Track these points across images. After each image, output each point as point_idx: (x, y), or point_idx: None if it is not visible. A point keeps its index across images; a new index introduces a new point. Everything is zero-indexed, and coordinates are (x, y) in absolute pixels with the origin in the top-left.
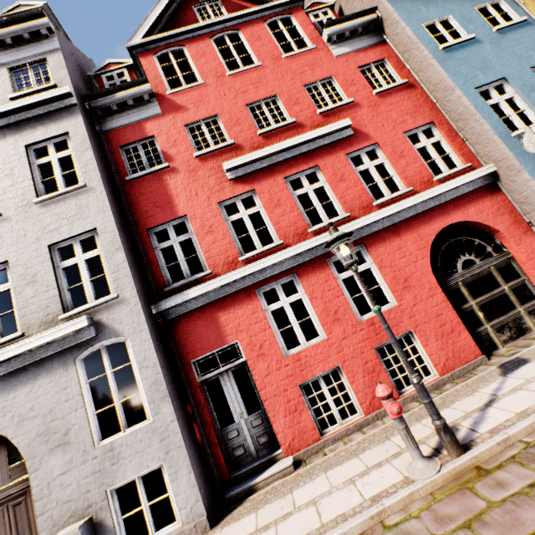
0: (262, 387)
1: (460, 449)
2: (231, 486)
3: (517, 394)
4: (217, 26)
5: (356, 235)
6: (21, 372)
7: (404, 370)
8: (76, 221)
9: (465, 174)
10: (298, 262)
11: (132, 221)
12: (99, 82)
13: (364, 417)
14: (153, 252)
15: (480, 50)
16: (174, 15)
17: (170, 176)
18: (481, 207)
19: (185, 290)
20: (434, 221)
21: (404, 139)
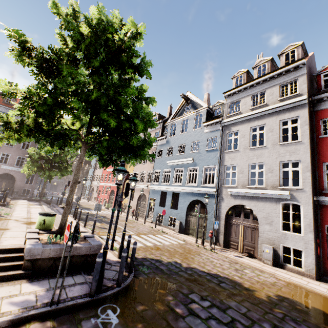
0: None
1: None
2: (327, 277)
3: None
4: None
5: None
6: (262, 198)
7: None
8: (292, 155)
9: None
10: None
11: (316, 157)
12: (317, 78)
13: None
14: (322, 174)
15: None
16: None
17: None
18: None
19: None
20: None
21: None
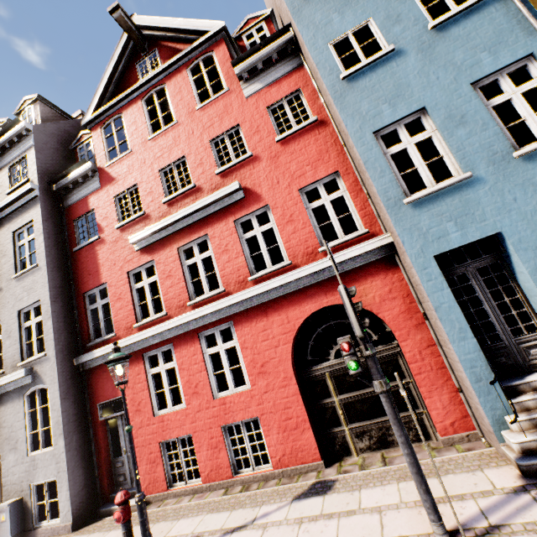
0: (135, 436)
1: None
2: (109, 502)
3: (253, 534)
4: (147, 85)
5: (224, 313)
6: (2, 396)
7: None
8: (31, 293)
9: (359, 242)
10: (173, 334)
11: (73, 287)
12: (76, 154)
13: (201, 484)
14: (84, 313)
15: (398, 68)
16: (122, 77)
17: (100, 247)
18: (367, 288)
19: (99, 347)
20: (307, 301)
21: (297, 198)
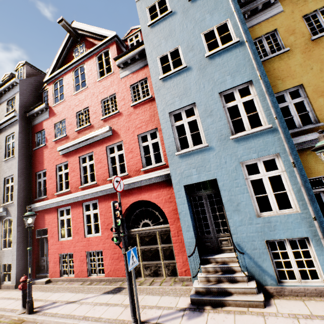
0: (50, 249)
1: (28, 312)
2: (35, 278)
3: (75, 306)
4: (76, 63)
5: (94, 195)
6: None
7: None
8: (10, 170)
9: (160, 169)
10: (71, 201)
11: (31, 169)
12: (42, 95)
13: (74, 277)
14: (35, 183)
15: (187, 77)
16: (66, 56)
17: (45, 150)
18: (160, 194)
19: (39, 201)
20: (132, 196)
21: (136, 139)
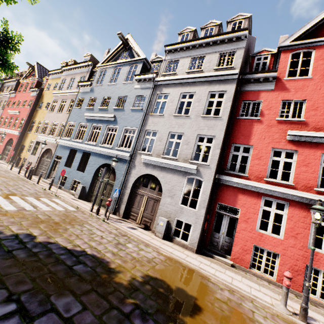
0: (238, 232)
1: (305, 320)
2: (206, 249)
3: None
4: None
5: None
6: (172, 169)
7: (322, 292)
8: (210, 130)
9: None
10: (294, 198)
11: (228, 137)
12: (252, 60)
13: (274, 281)
14: (229, 154)
15: None
16: (322, 24)
17: (256, 124)
18: None
19: (232, 176)
20: None
21: None
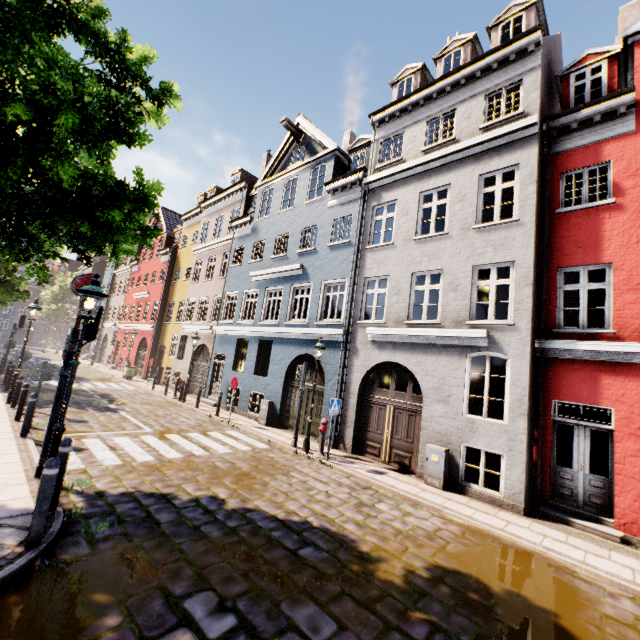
0: (619, 461)
1: None
2: (547, 507)
3: None
4: None
5: None
6: (433, 346)
7: None
8: (500, 250)
9: None
10: None
11: (545, 257)
12: (563, 83)
13: None
14: (555, 292)
15: None
16: None
17: (609, 215)
18: None
19: (573, 338)
20: None
21: None
